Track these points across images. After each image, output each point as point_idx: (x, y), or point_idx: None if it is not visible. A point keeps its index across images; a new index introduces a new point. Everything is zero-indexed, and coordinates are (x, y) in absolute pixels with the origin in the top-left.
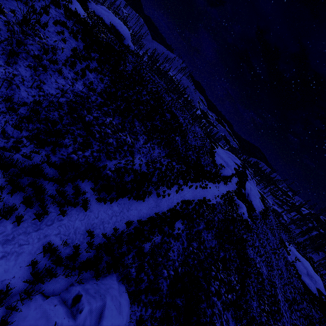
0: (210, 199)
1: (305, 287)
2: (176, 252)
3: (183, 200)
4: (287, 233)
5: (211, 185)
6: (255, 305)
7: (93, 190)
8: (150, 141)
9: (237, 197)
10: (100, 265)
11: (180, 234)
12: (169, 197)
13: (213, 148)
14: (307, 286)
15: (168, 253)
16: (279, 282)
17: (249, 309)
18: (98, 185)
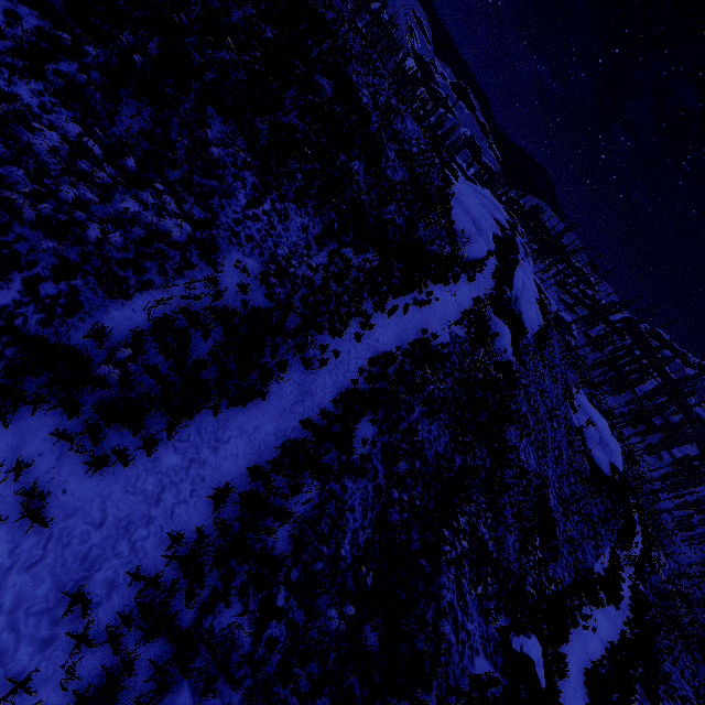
0: (436, 334)
1: (593, 465)
2: (359, 509)
3: (373, 359)
4: (577, 367)
5: (439, 290)
6: (513, 540)
7: (67, 438)
8: (270, 191)
9: (493, 310)
10: (129, 680)
11: (367, 452)
12: (339, 359)
13: (448, 184)
14: (597, 462)
15: (340, 522)
16: (554, 472)
17: (502, 553)
18: (86, 407)
